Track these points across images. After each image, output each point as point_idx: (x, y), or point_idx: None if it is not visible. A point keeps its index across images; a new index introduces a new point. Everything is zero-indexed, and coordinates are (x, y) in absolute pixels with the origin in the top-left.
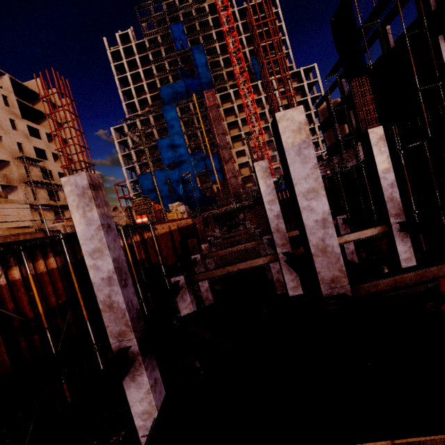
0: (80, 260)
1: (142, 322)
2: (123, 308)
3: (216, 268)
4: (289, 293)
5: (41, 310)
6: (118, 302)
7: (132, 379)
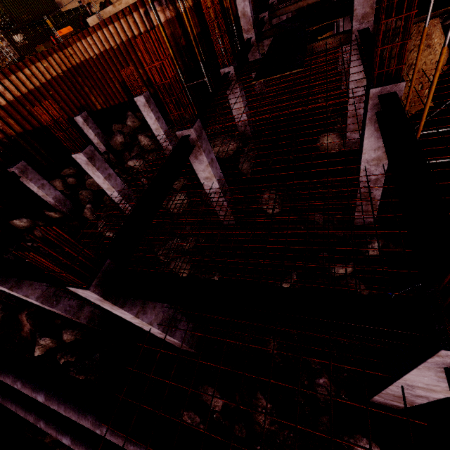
0: (199, 2)
1: (255, 27)
2: (249, 15)
3: (291, 4)
4: (340, 24)
5: (195, 33)
6: (247, 12)
7: (252, 55)
